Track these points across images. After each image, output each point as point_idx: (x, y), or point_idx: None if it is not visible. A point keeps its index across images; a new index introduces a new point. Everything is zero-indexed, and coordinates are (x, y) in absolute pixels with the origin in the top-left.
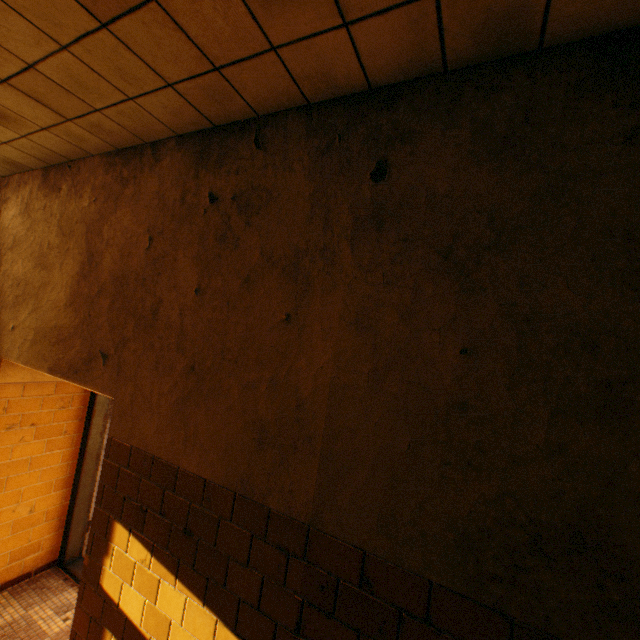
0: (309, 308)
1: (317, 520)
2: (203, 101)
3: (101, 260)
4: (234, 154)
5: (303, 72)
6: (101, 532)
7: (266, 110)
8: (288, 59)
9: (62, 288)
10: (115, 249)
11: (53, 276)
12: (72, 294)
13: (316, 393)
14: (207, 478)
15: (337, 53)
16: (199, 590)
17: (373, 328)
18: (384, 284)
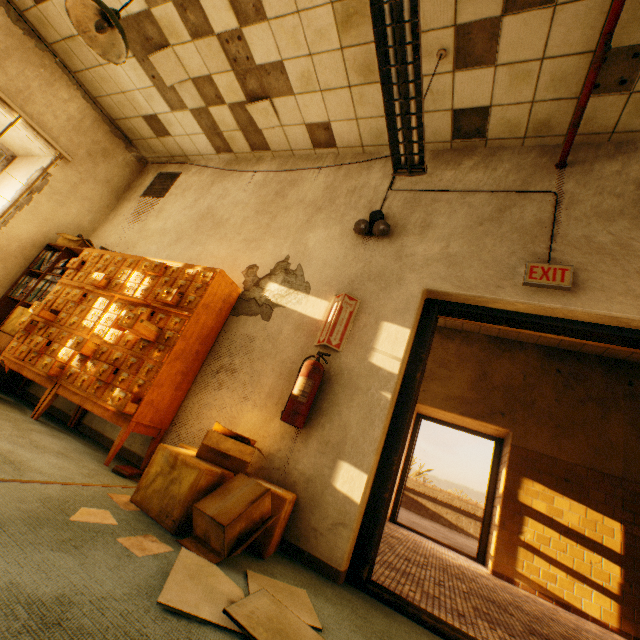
0: (609, 415)
1: (624, 476)
2: (564, 344)
3: (492, 376)
4: (566, 359)
5: (608, 352)
6: (513, 480)
7: (582, 351)
8: (608, 350)
9: (464, 381)
10: (501, 374)
11: (455, 374)
12: (472, 385)
13: (617, 440)
14: (572, 462)
15: (623, 354)
16: (575, 498)
17: (635, 425)
18: (637, 414)
